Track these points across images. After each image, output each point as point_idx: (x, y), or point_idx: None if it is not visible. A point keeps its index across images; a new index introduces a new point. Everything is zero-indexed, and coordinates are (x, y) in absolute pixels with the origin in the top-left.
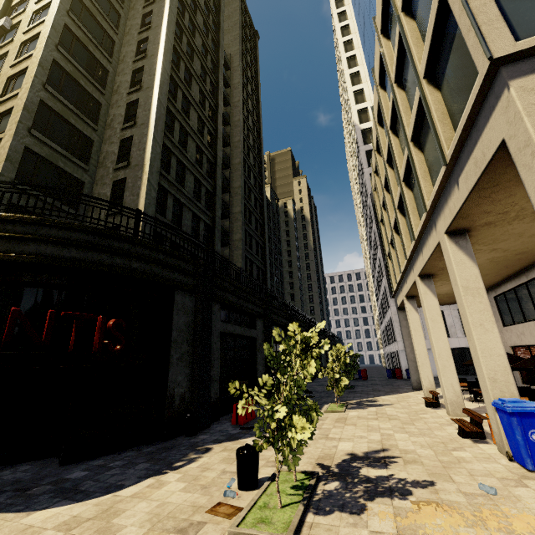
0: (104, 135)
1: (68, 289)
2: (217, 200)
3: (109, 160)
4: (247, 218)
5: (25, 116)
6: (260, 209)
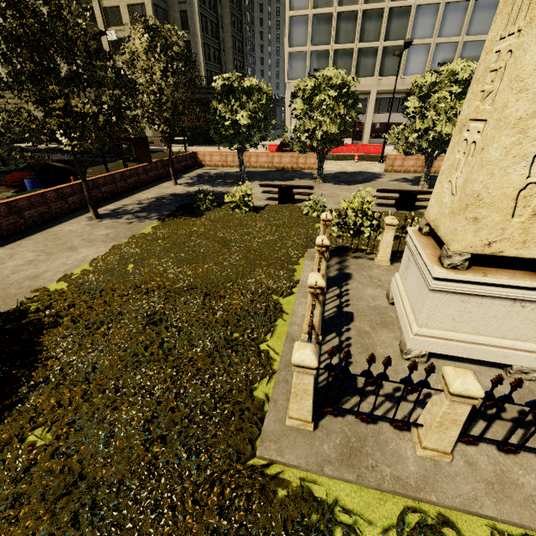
0: (168, 2)
1: (203, 105)
2: (220, 28)
3: (177, 24)
4: (232, 24)
5: (154, 19)
6: (239, 3)
